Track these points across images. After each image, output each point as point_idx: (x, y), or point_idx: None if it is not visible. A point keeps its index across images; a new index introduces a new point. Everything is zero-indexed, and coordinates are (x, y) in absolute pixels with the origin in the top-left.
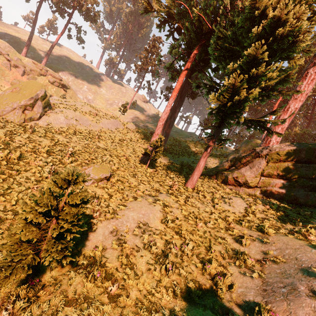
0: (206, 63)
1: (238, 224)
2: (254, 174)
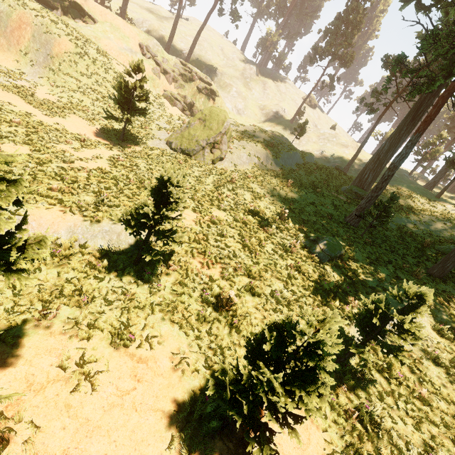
0: None
1: None
2: None
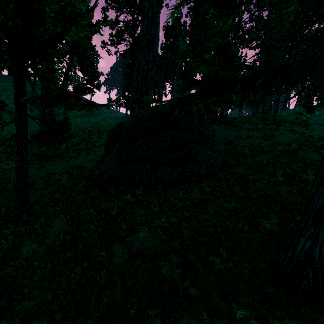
0: None
1: None
2: (114, 165)
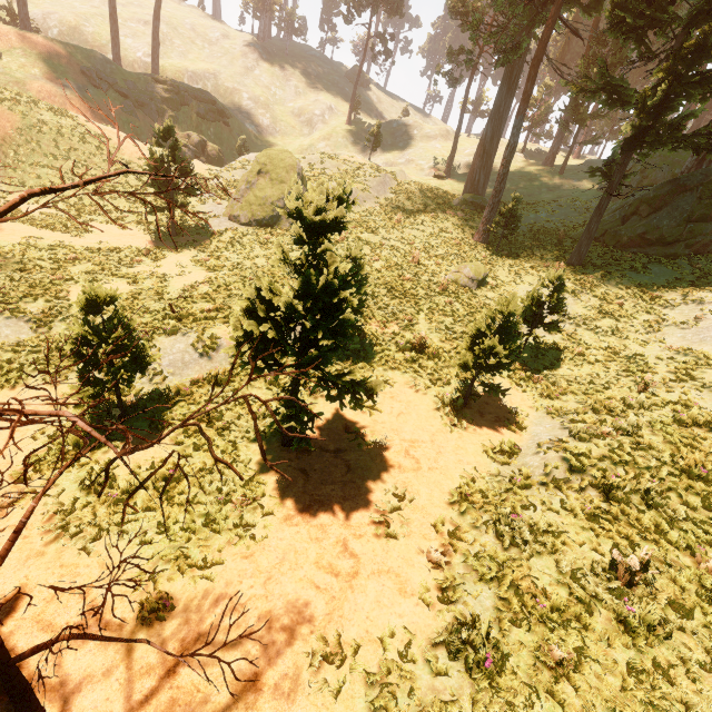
0: None
1: (664, 294)
2: (676, 222)
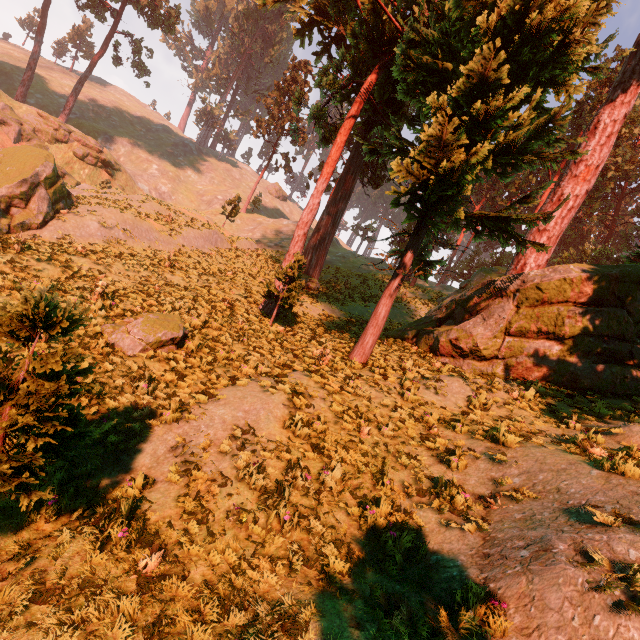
0: (396, 109)
1: (447, 429)
2: (491, 332)
